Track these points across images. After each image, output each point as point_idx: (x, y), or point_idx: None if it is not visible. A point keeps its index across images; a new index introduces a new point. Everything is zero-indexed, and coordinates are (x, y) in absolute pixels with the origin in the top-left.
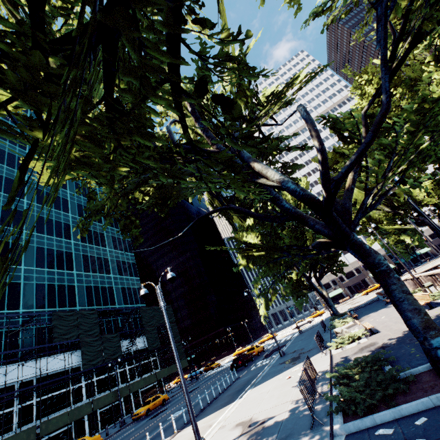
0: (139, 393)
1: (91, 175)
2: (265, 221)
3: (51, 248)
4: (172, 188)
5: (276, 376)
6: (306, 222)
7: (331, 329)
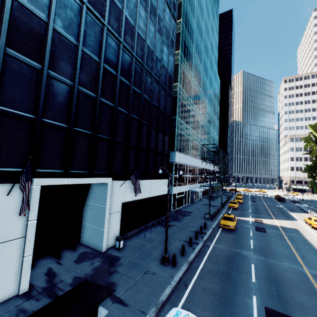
0: None
1: None
2: None
3: (209, 113)
4: None
5: None
6: None
7: None
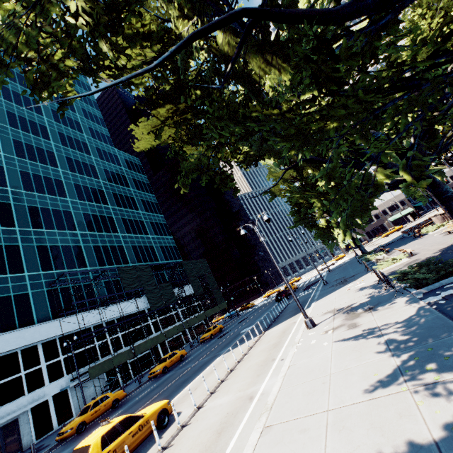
0: (192, 328)
1: (180, 139)
2: (344, 167)
3: (95, 214)
4: (265, 145)
5: (332, 292)
6: (384, 165)
7: (366, 262)
